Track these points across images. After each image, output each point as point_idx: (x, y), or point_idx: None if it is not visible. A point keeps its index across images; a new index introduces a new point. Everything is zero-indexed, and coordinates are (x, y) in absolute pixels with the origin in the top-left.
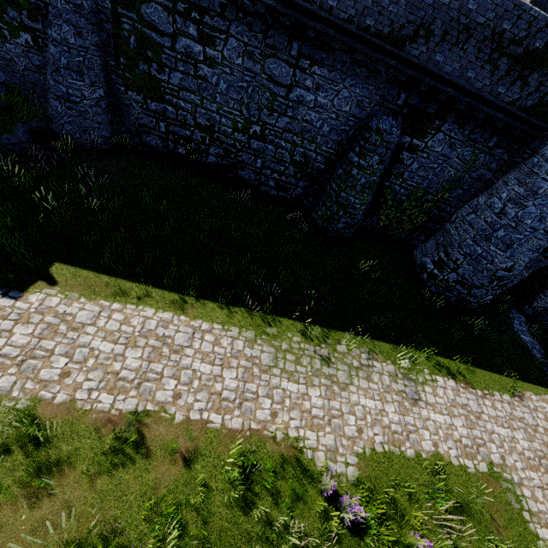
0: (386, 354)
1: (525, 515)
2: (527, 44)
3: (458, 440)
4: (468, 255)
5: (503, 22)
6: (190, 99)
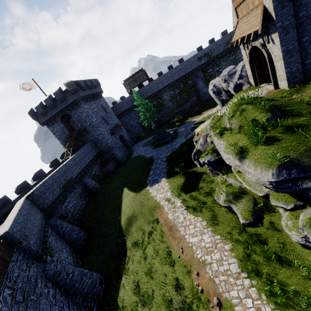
0: None
1: None
2: None
3: None
4: None
5: None
6: None
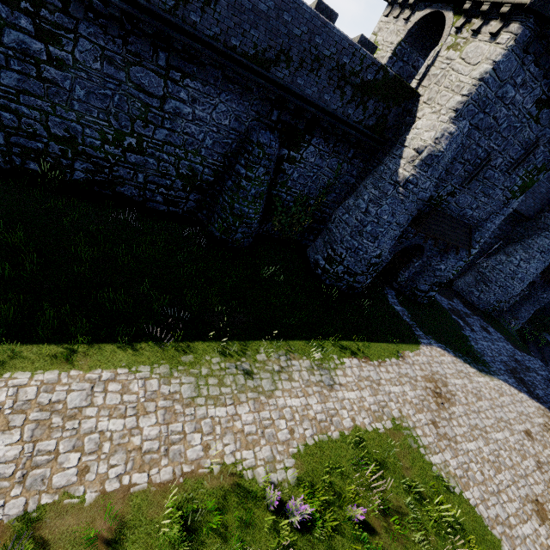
0: (301, 351)
1: (421, 451)
2: (362, 76)
3: (368, 409)
4: (349, 249)
5: (343, 57)
6: (36, 105)
